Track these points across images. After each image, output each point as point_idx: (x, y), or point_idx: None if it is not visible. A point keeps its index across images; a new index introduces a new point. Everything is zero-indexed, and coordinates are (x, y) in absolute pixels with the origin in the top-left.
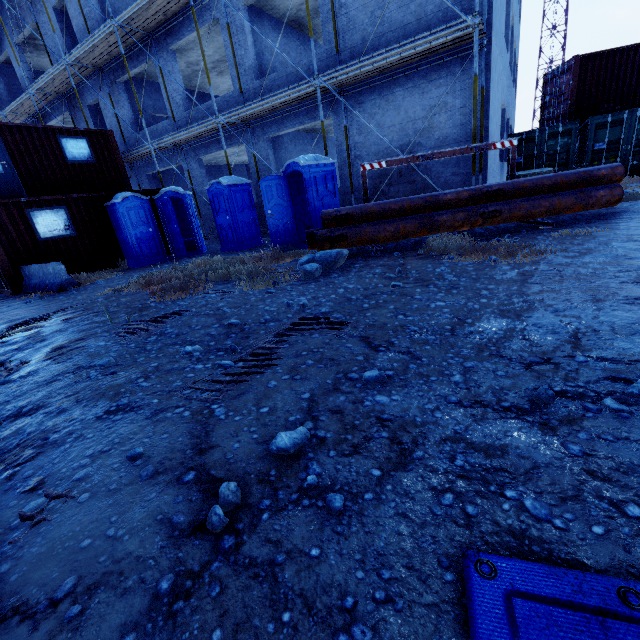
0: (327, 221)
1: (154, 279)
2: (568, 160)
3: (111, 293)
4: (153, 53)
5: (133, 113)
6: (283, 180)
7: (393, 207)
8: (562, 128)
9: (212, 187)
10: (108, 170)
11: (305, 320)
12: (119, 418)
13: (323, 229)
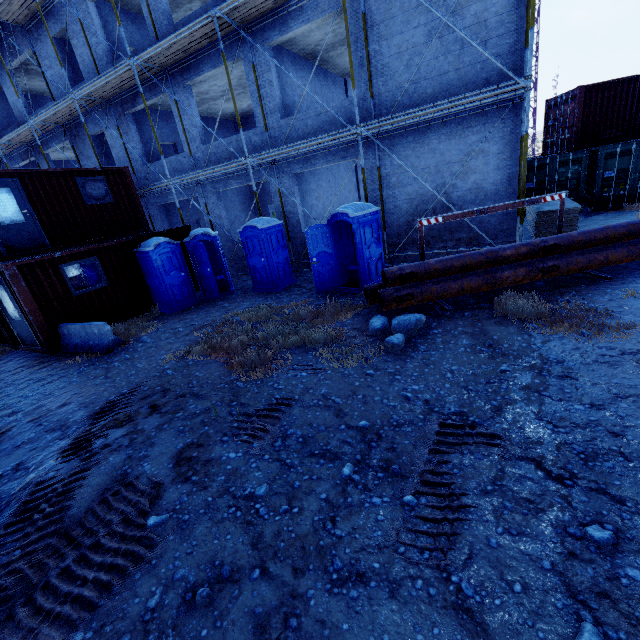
0: (392, 280)
1: (217, 343)
2: (579, 186)
3: (174, 360)
4: (168, 87)
5: (141, 143)
6: (328, 228)
7: (455, 264)
8: (573, 156)
9: (246, 230)
10: (125, 208)
11: (445, 426)
12: (356, 595)
13: (387, 287)
